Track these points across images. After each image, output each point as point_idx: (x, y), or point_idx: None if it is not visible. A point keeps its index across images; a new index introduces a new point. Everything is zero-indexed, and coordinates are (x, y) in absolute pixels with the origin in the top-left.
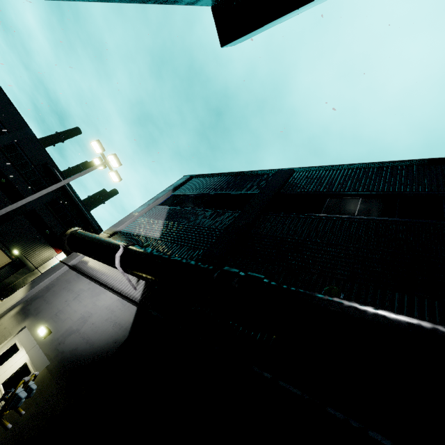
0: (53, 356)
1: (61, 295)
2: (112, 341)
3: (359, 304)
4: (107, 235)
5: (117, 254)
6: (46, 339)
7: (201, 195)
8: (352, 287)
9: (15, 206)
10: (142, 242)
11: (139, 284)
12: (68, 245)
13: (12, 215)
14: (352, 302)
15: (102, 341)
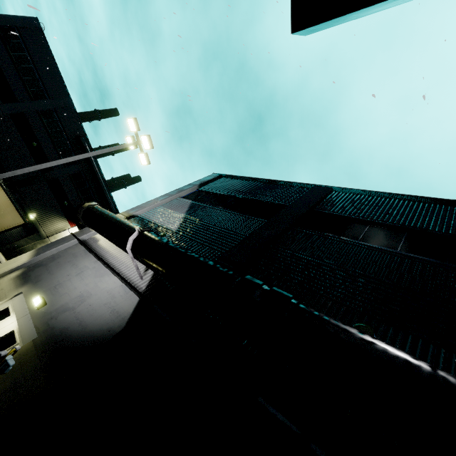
0: (42, 330)
1: (65, 268)
2: (106, 328)
3: (410, 356)
4: (123, 217)
5: (130, 237)
6: (40, 310)
7: (227, 196)
8: (388, 330)
9: (39, 167)
10: (157, 231)
11: (146, 274)
12: (83, 218)
13: (35, 179)
14: (400, 350)
15: (96, 326)
